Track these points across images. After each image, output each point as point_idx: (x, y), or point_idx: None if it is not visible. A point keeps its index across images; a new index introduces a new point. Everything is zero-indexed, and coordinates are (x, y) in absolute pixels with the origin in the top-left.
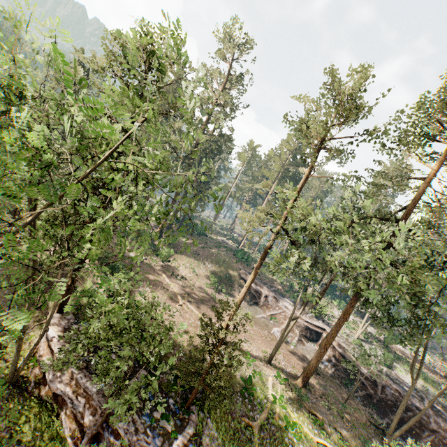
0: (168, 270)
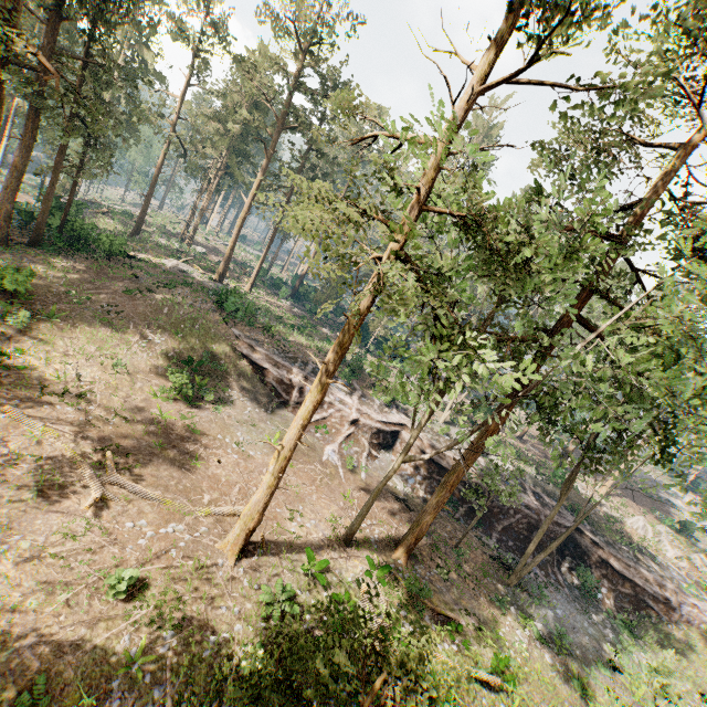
0: (25, 384)
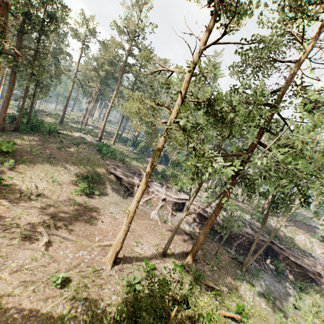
0: (13, 192)
